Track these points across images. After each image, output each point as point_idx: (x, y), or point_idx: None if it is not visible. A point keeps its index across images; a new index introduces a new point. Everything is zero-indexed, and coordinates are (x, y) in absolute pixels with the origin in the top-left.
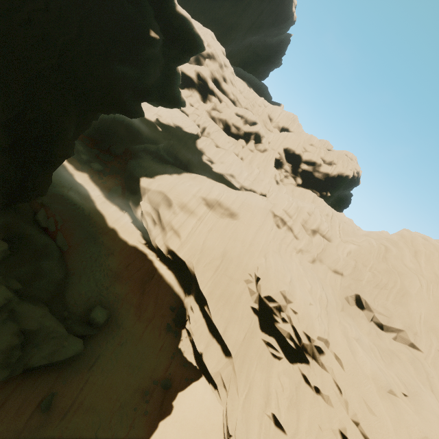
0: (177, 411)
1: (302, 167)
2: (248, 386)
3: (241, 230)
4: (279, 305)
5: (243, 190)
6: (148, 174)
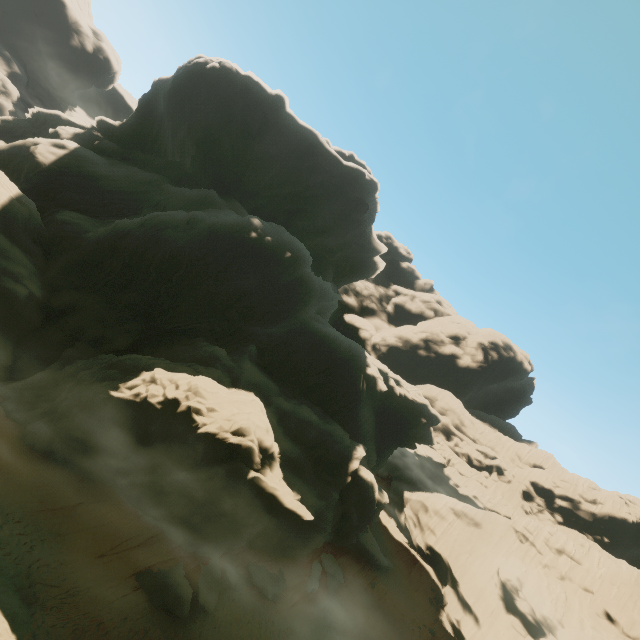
0: None
1: (557, 502)
2: None
3: (485, 537)
4: (515, 584)
5: (486, 510)
6: (409, 489)
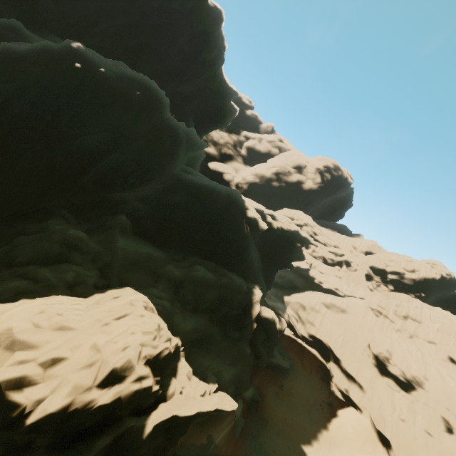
0: (340, 416)
1: (388, 277)
2: (380, 402)
3: (351, 319)
4: (386, 355)
5: (346, 296)
6: (286, 294)
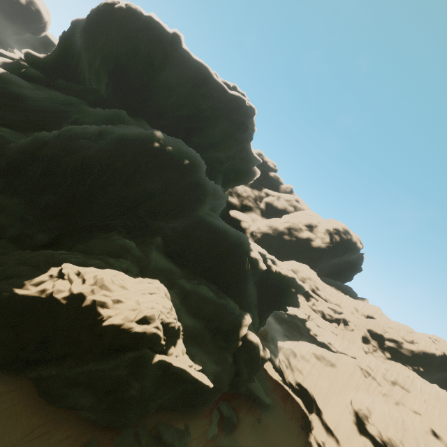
0: None
1: (386, 343)
2: None
3: (339, 374)
4: (365, 412)
5: (338, 353)
6: (281, 339)
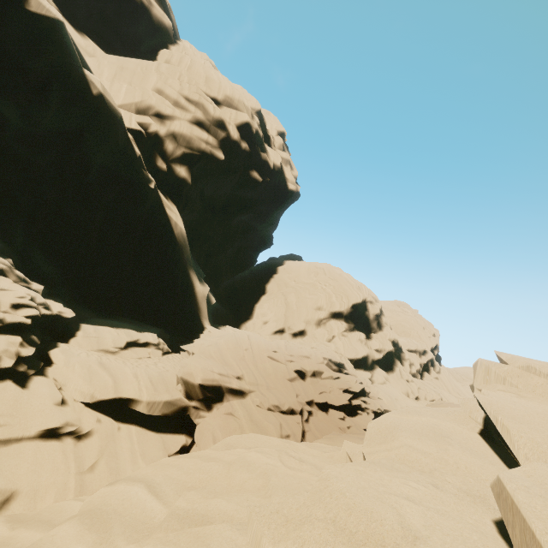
0: None
1: (435, 354)
2: None
3: None
4: None
5: None
6: None
